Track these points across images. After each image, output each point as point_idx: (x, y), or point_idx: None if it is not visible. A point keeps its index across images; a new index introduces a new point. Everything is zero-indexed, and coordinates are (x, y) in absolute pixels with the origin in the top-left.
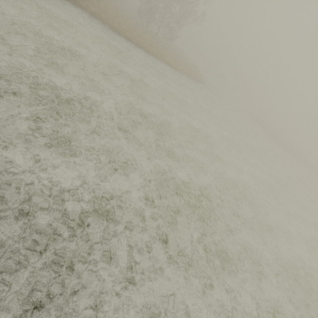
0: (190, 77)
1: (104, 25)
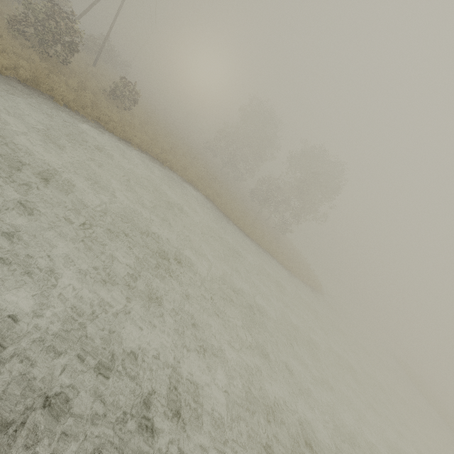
0: (307, 284)
1: (216, 209)
